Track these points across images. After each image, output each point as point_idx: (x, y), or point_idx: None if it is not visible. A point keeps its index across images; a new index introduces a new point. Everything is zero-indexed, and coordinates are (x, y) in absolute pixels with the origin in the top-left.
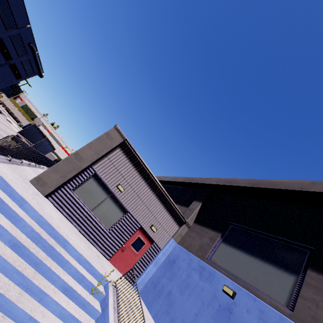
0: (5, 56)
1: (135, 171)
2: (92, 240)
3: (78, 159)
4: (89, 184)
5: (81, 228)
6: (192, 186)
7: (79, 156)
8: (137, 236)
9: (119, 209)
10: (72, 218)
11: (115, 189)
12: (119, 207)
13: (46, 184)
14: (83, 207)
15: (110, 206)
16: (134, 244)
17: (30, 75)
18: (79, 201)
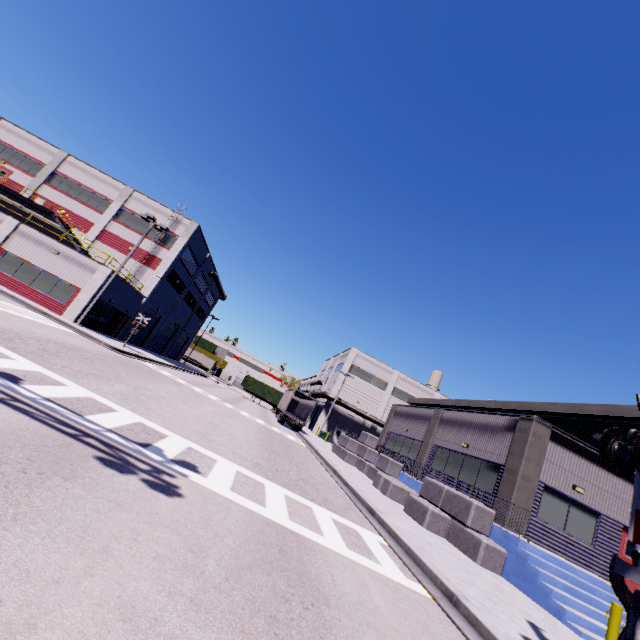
0: (191, 305)
1: (578, 458)
2: (585, 566)
3: (526, 481)
4: (544, 501)
5: (567, 557)
6: (629, 420)
7: (525, 476)
8: (624, 540)
9: (587, 514)
10: (554, 549)
11: (572, 492)
12: (586, 512)
13: (518, 524)
14: (555, 531)
15: (577, 515)
16: (626, 550)
17: (212, 306)
18: (549, 525)
